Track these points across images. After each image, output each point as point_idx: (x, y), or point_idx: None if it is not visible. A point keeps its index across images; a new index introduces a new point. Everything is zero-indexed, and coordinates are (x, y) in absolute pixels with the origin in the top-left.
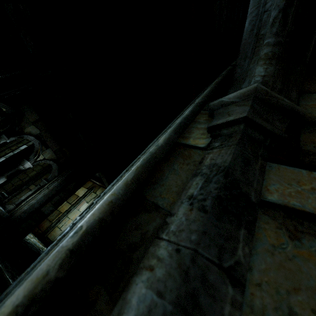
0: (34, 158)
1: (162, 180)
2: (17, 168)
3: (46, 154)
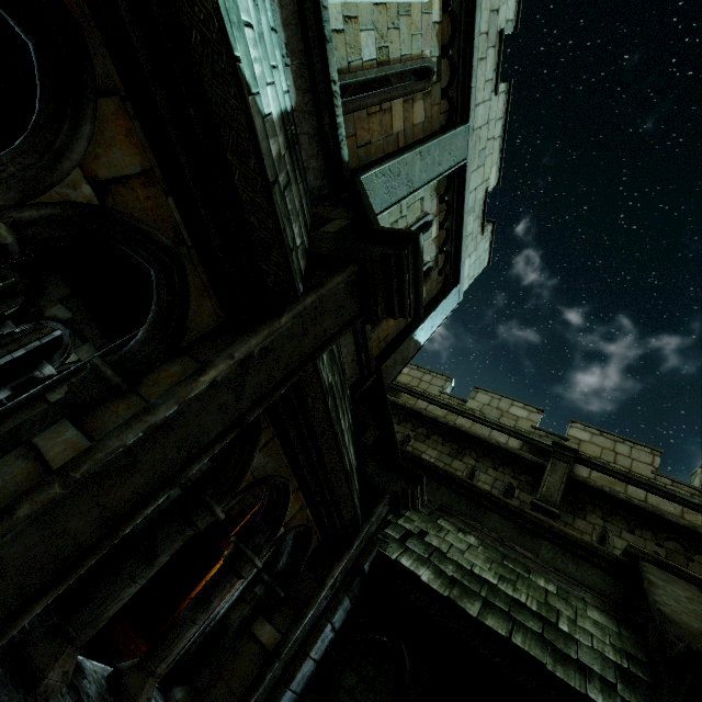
0: (61, 359)
1: (3, 425)
2: (31, 374)
3: (83, 352)
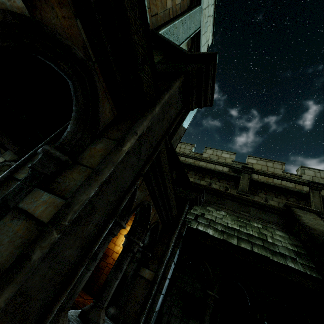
0: None
1: None
2: None
3: (6, 156)
